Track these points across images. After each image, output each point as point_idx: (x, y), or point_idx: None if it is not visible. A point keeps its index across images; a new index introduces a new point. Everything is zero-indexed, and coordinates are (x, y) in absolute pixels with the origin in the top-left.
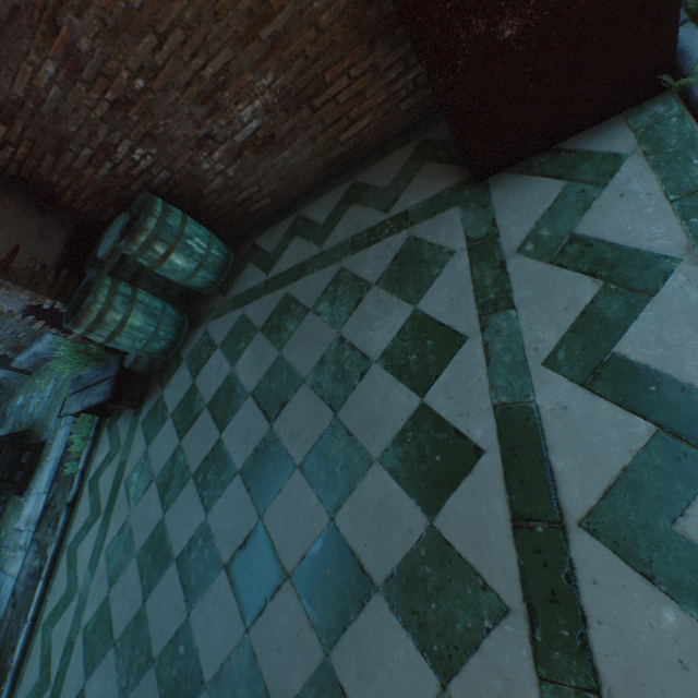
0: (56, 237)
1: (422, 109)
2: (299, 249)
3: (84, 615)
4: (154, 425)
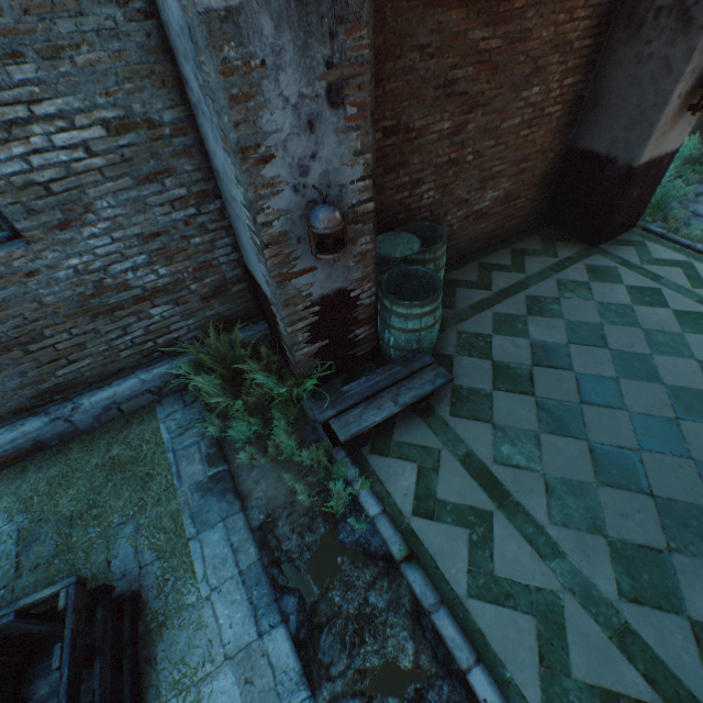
0: None
1: (531, 223)
2: (505, 276)
3: (603, 591)
4: (477, 407)
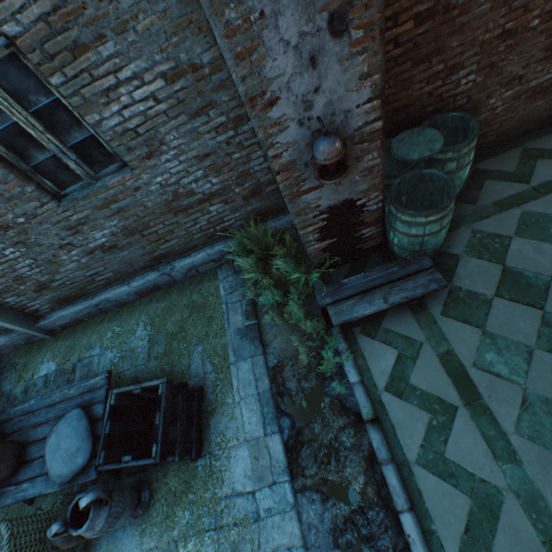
0: None
1: None
2: None
3: (551, 505)
4: (471, 311)
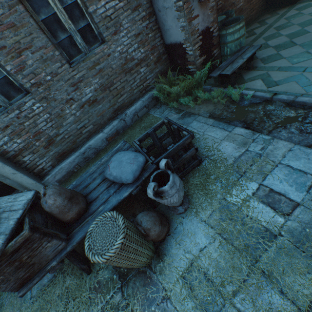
0: None
1: (260, 12)
2: (260, 29)
3: None
4: (274, 58)
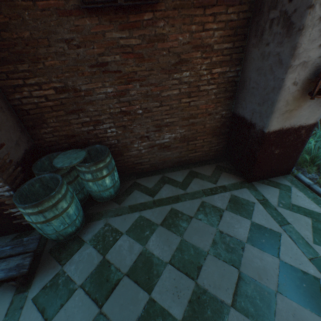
0: (22, 146)
1: (214, 156)
2: (171, 189)
3: None
4: (55, 299)
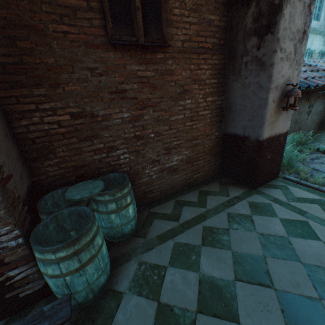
0: (25, 181)
1: (213, 175)
2: (191, 209)
3: None
4: None
